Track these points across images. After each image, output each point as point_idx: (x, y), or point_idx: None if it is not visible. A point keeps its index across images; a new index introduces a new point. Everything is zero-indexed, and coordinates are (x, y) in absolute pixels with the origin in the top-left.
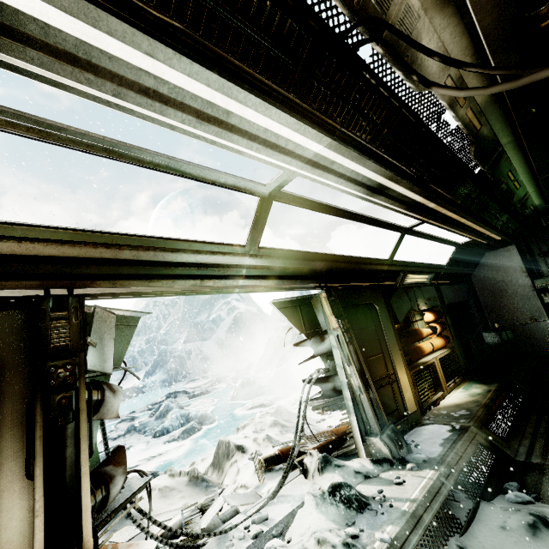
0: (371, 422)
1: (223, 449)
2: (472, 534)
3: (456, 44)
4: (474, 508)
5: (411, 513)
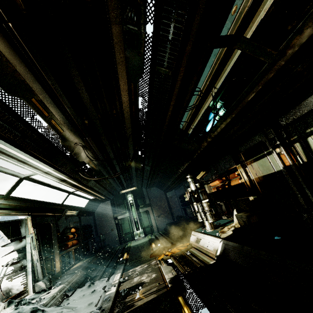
0: (39, 275)
1: None
2: (72, 296)
3: (90, 154)
4: (74, 291)
5: (52, 296)
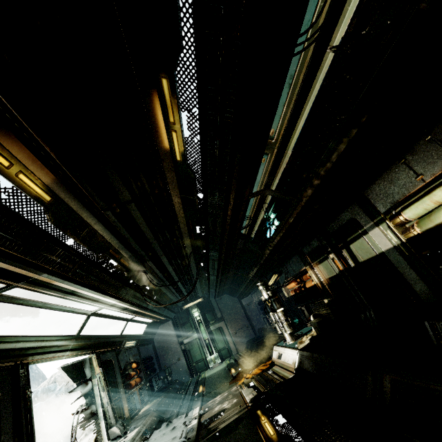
0: (112, 420)
1: None
2: (151, 438)
3: (150, 276)
4: (152, 433)
5: (132, 438)
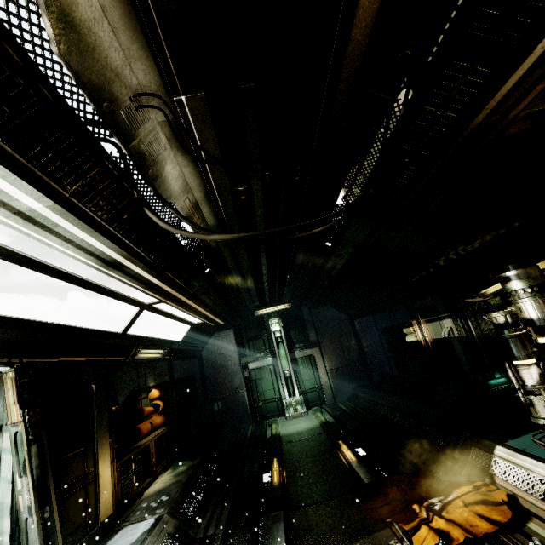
0: None
1: None
2: None
3: (194, 180)
4: None
5: None
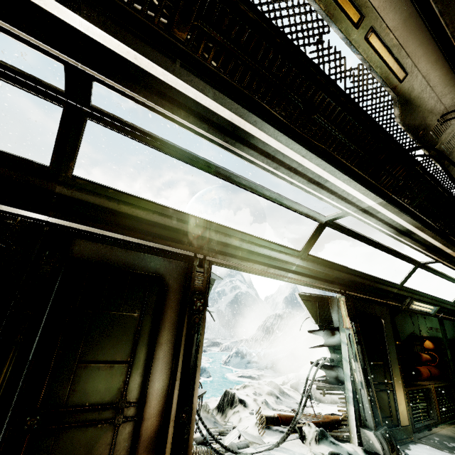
0: (368, 416)
1: (228, 398)
2: None
3: None
4: None
5: None
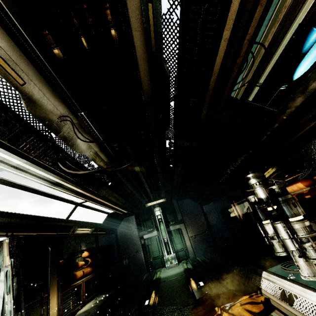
0: None
1: None
2: None
3: (92, 143)
4: None
5: None
